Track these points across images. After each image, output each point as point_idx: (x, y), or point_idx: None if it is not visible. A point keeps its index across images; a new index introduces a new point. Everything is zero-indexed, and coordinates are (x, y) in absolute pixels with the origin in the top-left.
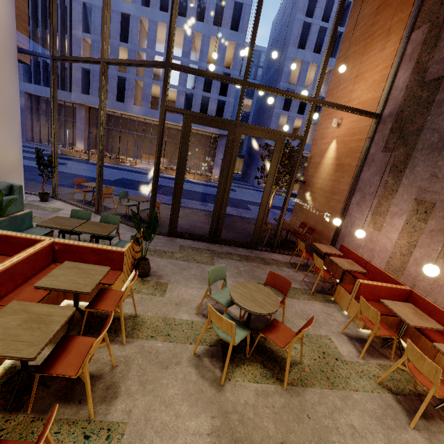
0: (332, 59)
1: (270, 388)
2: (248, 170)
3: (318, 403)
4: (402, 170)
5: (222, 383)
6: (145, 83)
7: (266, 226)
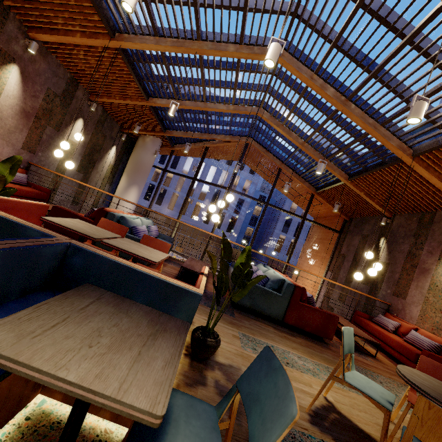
0: None
1: None
2: None
3: None
4: None
5: None
6: (180, 195)
7: None
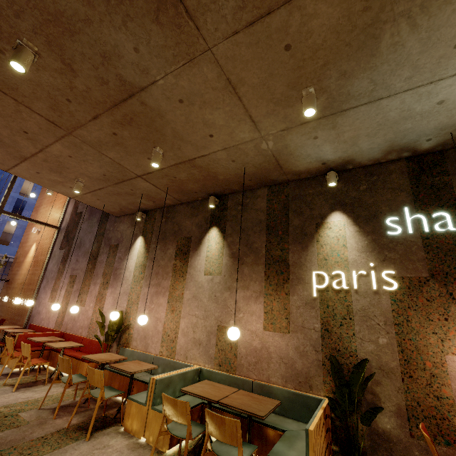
0: None
1: None
2: None
3: None
4: (67, 259)
5: None
6: None
7: None
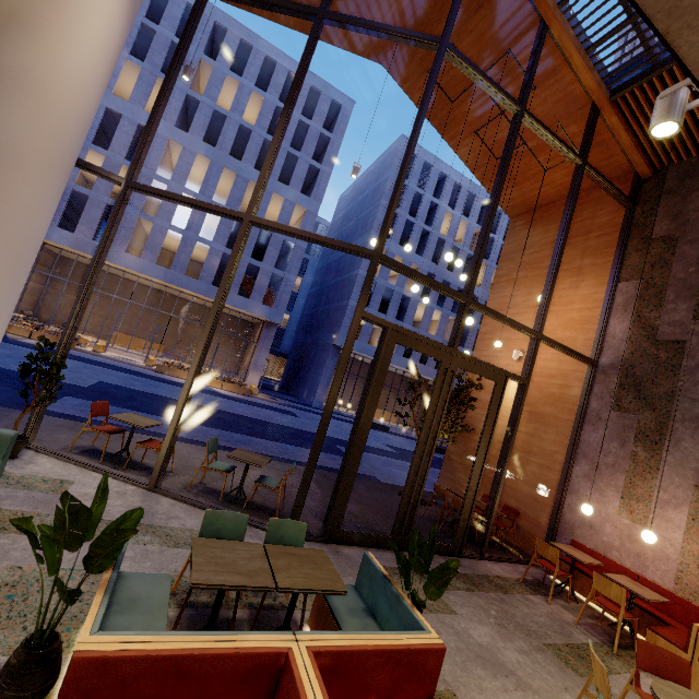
0: (419, 257)
1: None
2: (296, 378)
3: None
4: (658, 441)
5: None
6: (156, 226)
7: (452, 506)
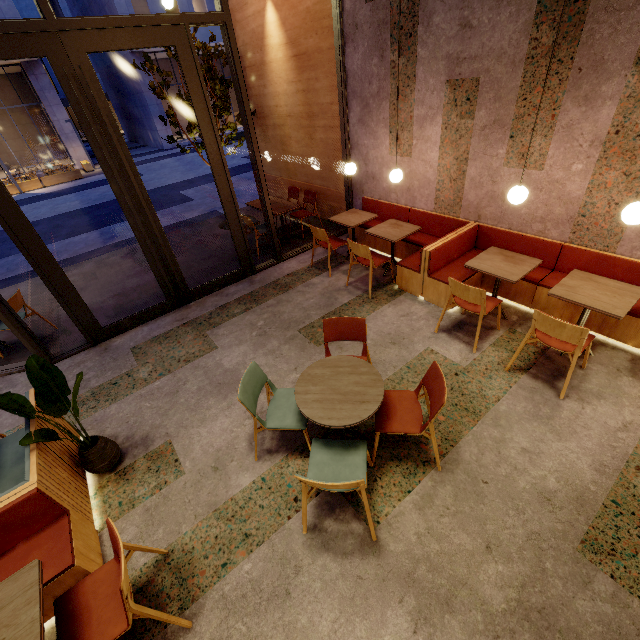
0: None
1: (426, 485)
2: (132, 122)
3: (480, 454)
4: (412, 31)
5: (375, 539)
6: None
7: (245, 225)
